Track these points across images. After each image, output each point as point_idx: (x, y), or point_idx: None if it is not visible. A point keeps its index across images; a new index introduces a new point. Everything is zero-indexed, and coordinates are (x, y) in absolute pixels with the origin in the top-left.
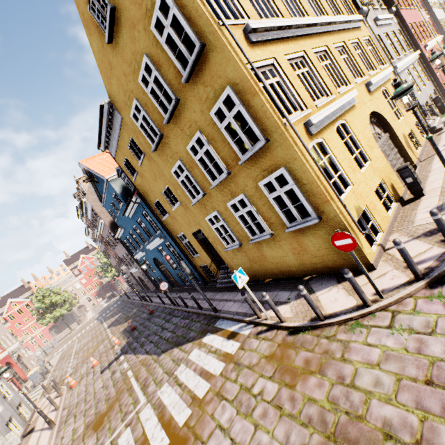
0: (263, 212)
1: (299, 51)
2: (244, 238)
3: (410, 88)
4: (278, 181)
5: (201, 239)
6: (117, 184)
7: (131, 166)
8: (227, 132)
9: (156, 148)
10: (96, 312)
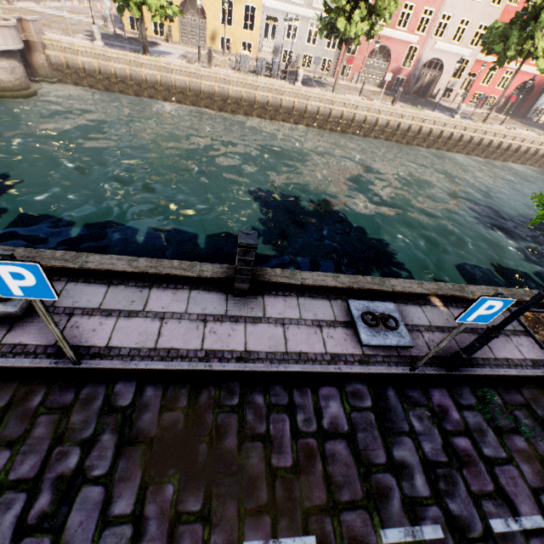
0: None
1: None
2: None
3: None
4: None
5: None
6: None
7: None
8: None
9: None
10: None
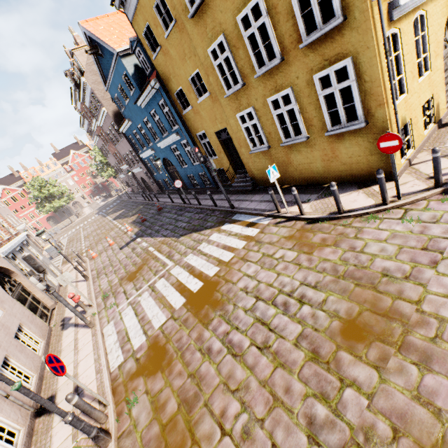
0: (306, 112)
1: None
2: (275, 140)
3: None
4: (337, 76)
5: (224, 140)
6: (128, 62)
7: (152, 37)
8: (297, 0)
9: (194, 13)
10: (94, 209)
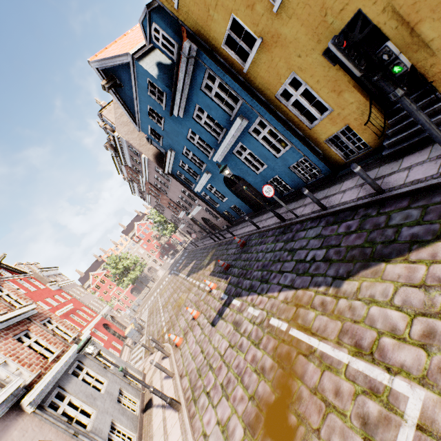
0: None
1: None
2: None
3: None
4: None
5: None
6: (148, 63)
7: None
8: None
9: None
10: (166, 269)
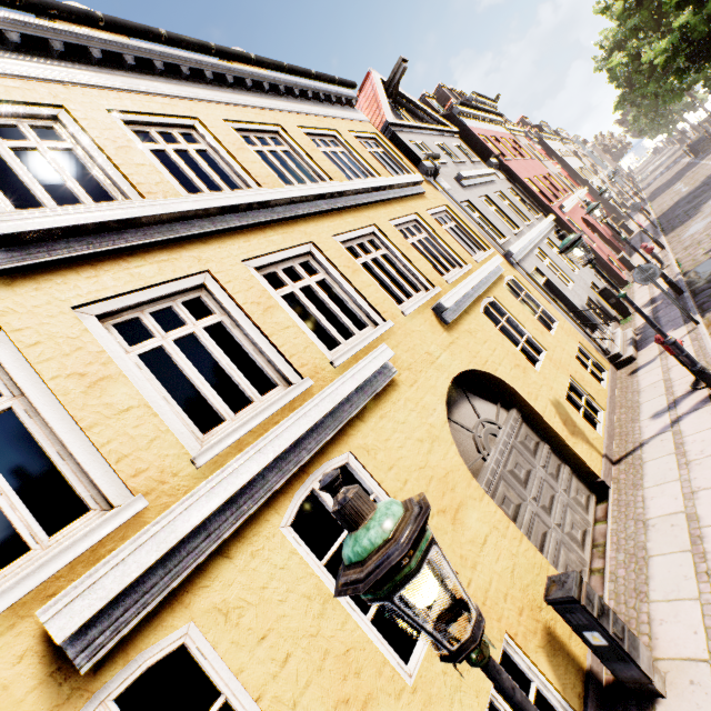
0: None
1: (181, 277)
2: None
3: (400, 563)
4: None
5: None
6: None
7: None
8: None
9: None
10: None
